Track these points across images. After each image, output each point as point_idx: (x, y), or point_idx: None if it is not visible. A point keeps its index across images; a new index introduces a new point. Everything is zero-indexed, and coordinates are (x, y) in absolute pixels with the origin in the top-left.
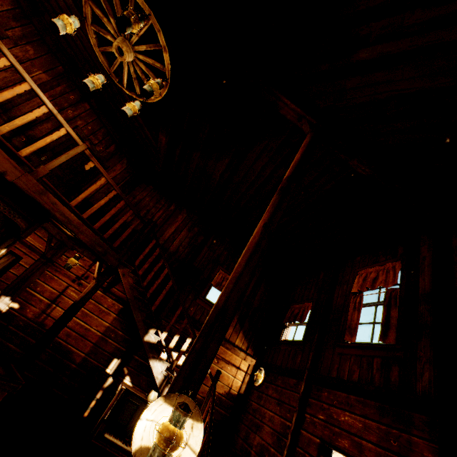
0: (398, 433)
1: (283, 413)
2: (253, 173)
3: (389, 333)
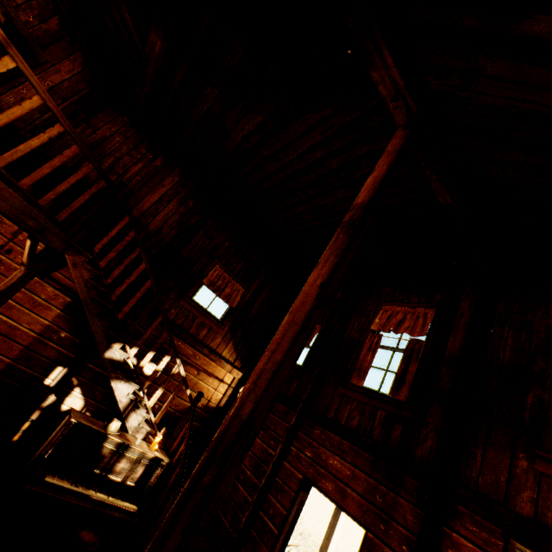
0: (385, 491)
1: (267, 439)
2: (295, 151)
3: (402, 389)
